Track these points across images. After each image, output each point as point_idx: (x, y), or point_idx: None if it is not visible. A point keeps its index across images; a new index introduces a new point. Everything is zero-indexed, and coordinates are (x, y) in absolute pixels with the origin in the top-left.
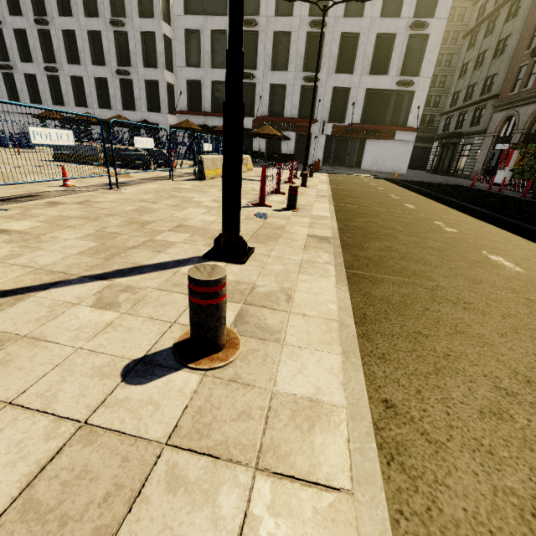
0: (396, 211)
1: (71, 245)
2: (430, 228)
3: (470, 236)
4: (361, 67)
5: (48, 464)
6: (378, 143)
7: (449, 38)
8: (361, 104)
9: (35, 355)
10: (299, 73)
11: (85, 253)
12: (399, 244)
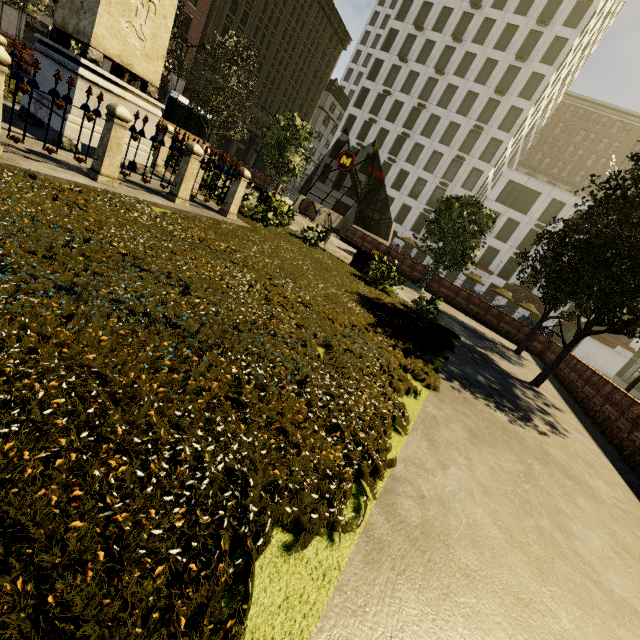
0: None
1: None
2: None
3: None
4: None
5: None
6: (597, 344)
7: None
8: None
9: None
10: None
11: None
12: None
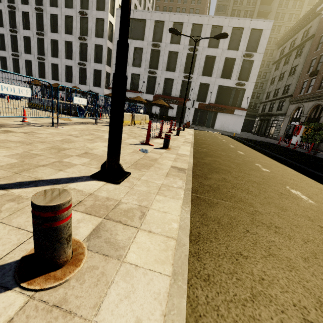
0: (232, 155)
1: None
2: (252, 167)
3: (278, 175)
4: (216, 73)
5: None
6: (225, 115)
7: (264, 64)
8: (215, 93)
9: None
10: (181, 73)
11: (3, 167)
12: (232, 177)
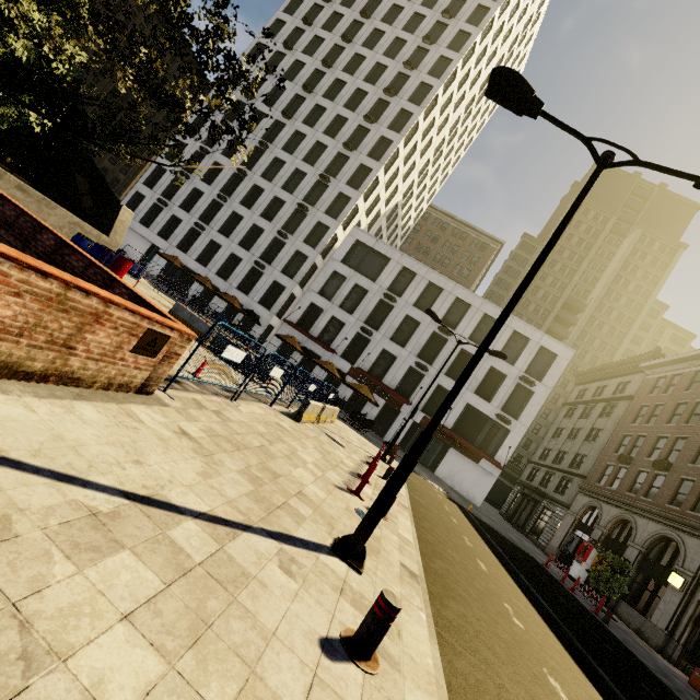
0: (470, 567)
1: (238, 480)
2: (500, 609)
3: (535, 641)
4: (469, 383)
5: (310, 691)
6: (461, 458)
7: (550, 396)
8: (458, 413)
9: (269, 599)
10: (413, 355)
11: (250, 496)
12: (474, 617)
